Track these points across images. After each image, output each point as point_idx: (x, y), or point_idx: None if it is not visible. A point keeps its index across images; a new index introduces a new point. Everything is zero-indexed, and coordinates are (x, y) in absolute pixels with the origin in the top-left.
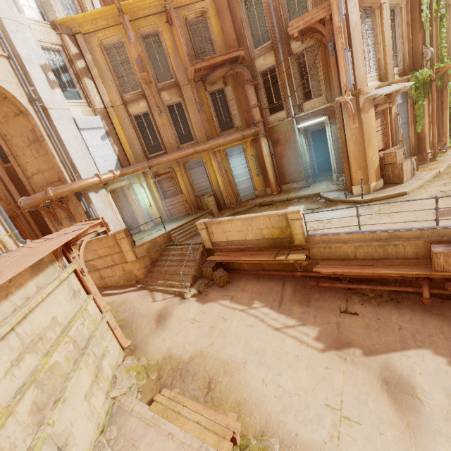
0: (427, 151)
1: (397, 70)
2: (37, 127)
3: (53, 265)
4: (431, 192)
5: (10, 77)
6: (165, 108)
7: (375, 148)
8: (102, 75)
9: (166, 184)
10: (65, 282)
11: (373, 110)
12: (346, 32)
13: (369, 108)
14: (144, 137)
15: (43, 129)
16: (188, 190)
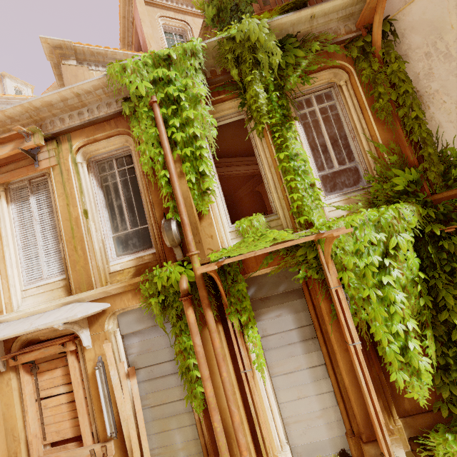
0: None
1: (135, 258)
2: None
3: None
4: None
5: None
6: None
7: None
8: None
9: None
10: None
11: None
12: None
13: None
14: None
15: None
16: None
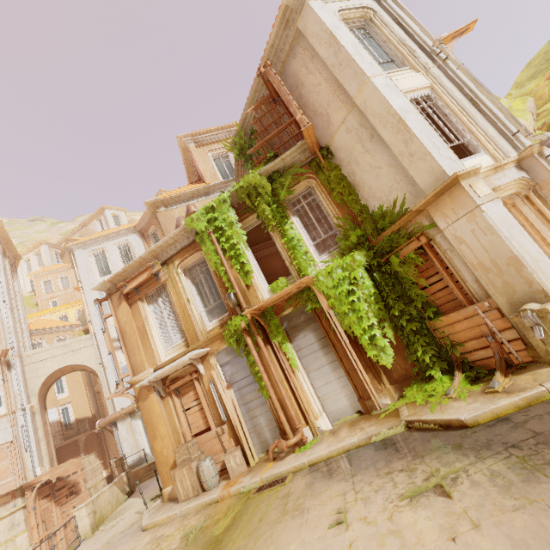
0: (296, 431)
1: (219, 320)
2: (100, 381)
3: (6, 505)
4: (131, 546)
5: (93, 355)
6: None
7: (166, 438)
8: None
9: None
10: (9, 517)
11: (155, 395)
12: (119, 332)
13: (148, 393)
14: None
15: (104, 380)
16: None
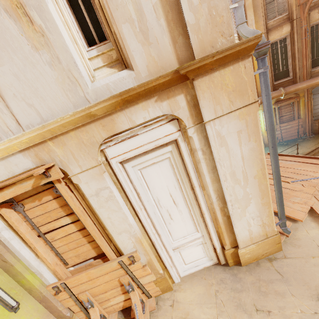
0: None
1: None
2: None
3: None
4: None
5: None
6: (309, 30)
7: None
8: (253, 4)
9: (284, 109)
10: None
11: None
12: None
13: None
14: (273, 65)
15: None
16: (309, 115)
